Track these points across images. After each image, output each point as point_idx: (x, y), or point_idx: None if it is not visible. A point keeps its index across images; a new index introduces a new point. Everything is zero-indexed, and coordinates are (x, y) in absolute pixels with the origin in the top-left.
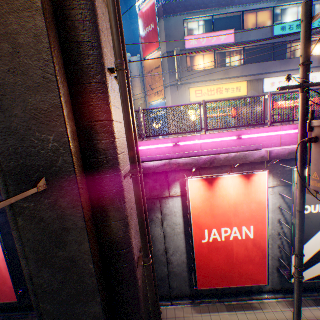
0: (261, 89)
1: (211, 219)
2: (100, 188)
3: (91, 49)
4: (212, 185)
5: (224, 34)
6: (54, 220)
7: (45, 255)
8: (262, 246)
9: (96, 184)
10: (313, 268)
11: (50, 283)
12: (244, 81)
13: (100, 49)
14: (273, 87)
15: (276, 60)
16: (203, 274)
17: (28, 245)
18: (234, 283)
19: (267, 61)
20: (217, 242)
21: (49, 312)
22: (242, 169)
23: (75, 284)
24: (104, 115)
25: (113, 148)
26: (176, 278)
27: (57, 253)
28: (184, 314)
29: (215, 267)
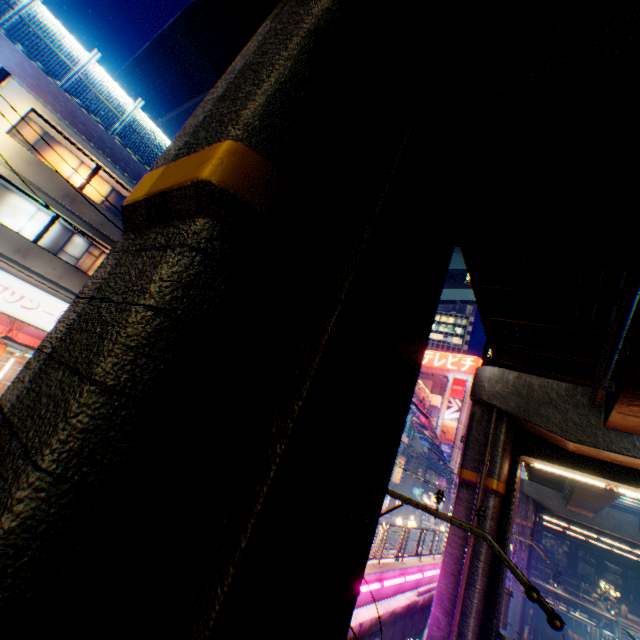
0: None
1: None
2: None
3: None
4: None
5: None
6: None
7: None
8: None
9: None
10: None
11: None
12: None
13: None
14: None
15: None
16: None
17: None
18: None
19: None
20: None
21: None
22: None
23: None
24: None
25: None
26: None
27: None
28: None
29: None
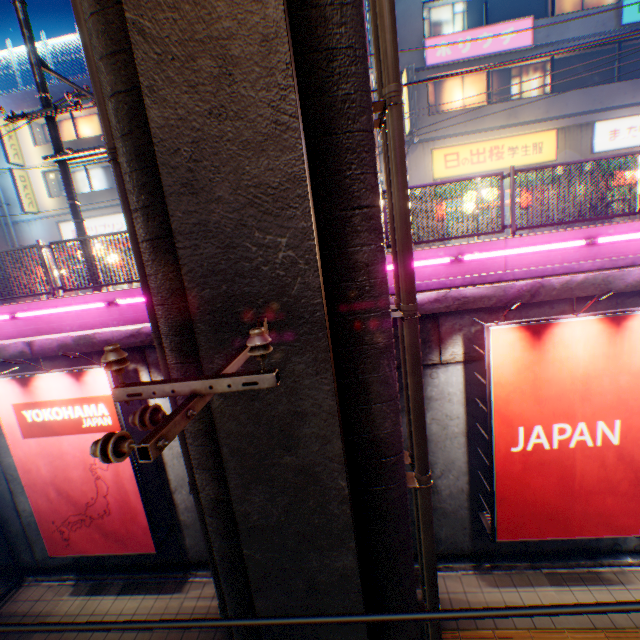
0: (588, 146)
1: (532, 407)
2: (354, 339)
3: (352, 63)
4: (538, 338)
5: (510, 28)
6: (277, 398)
7: (258, 461)
8: (636, 461)
9: (347, 332)
10: None
11: (263, 513)
12: (551, 130)
13: (366, 63)
14: (614, 139)
15: (624, 79)
16: (508, 513)
17: (227, 444)
18: (570, 532)
19: (602, 84)
20: (541, 452)
21: (258, 564)
22: (594, 307)
23: (310, 515)
24: (368, 196)
25: (381, 261)
26: (445, 521)
27: (280, 459)
28: (464, 587)
29: (534, 499)
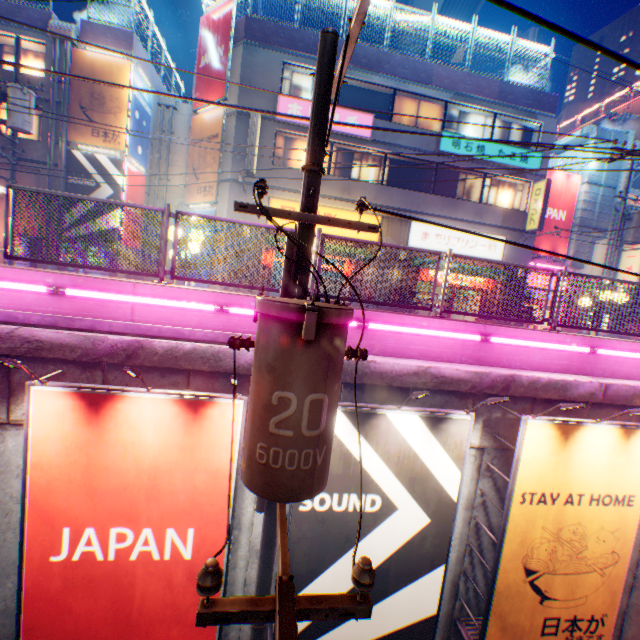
0: (406, 239)
1: (85, 501)
2: None
3: None
4: (99, 411)
5: (355, 116)
6: None
7: None
8: None
9: None
10: (324, 639)
11: None
12: (378, 216)
13: None
14: (425, 240)
15: (440, 195)
16: None
17: None
18: None
19: (424, 192)
20: (94, 564)
21: None
22: (214, 385)
23: None
24: None
25: None
26: None
27: None
28: None
29: (80, 629)
